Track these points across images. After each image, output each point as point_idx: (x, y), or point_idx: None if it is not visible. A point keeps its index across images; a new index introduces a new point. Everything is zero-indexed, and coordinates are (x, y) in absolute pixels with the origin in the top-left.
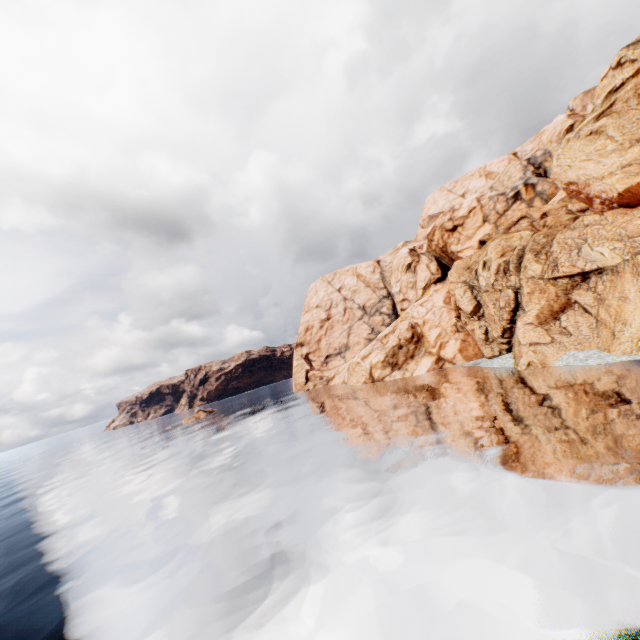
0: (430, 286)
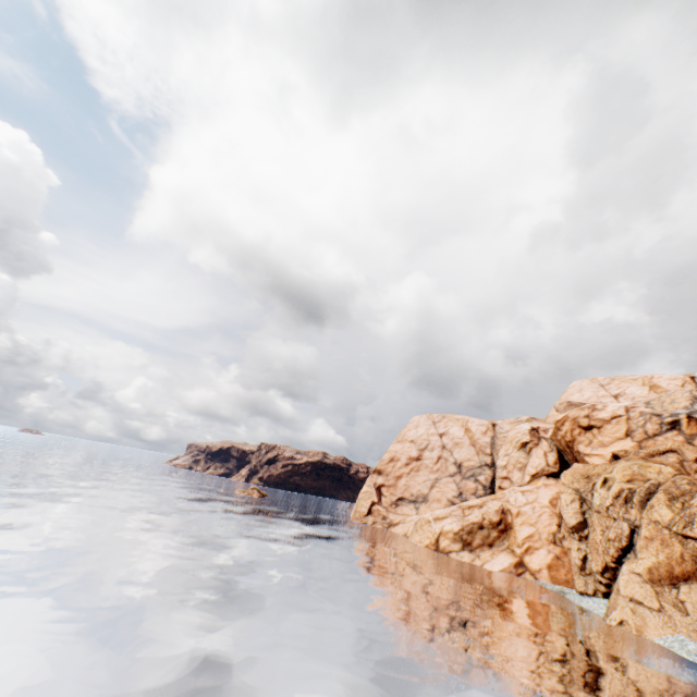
0: (540, 476)
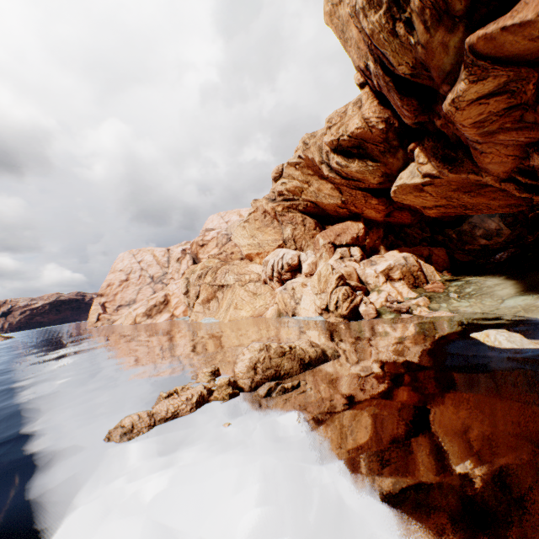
0: None
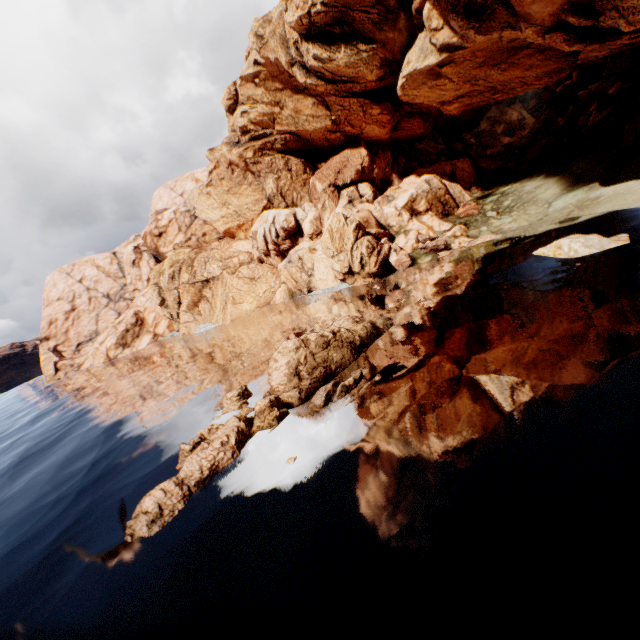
0: None
